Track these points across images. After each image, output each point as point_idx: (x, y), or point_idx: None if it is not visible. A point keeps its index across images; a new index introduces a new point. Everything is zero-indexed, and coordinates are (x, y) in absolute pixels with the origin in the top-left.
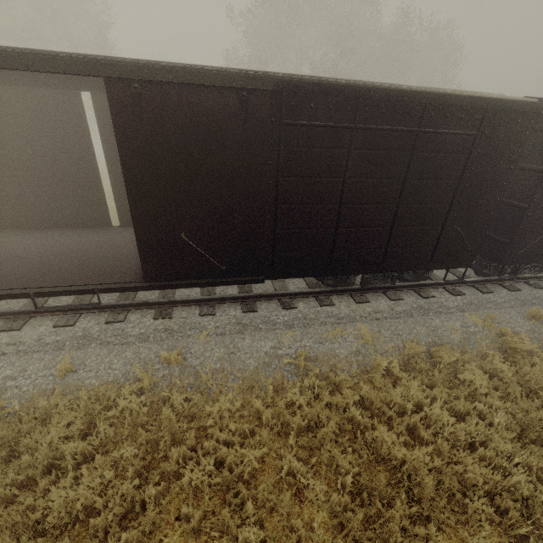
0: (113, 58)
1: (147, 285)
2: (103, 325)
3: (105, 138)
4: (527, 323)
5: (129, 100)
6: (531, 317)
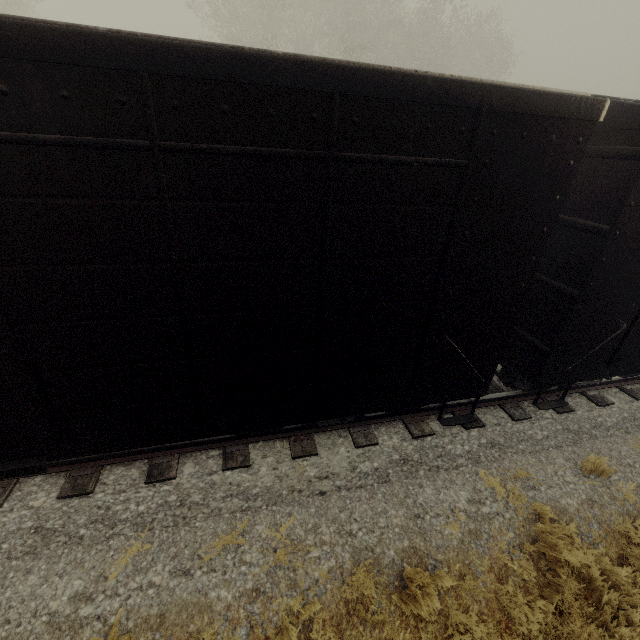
0: None
1: None
2: None
3: None
4: (581, 485)
5: None
6: (588, 472)
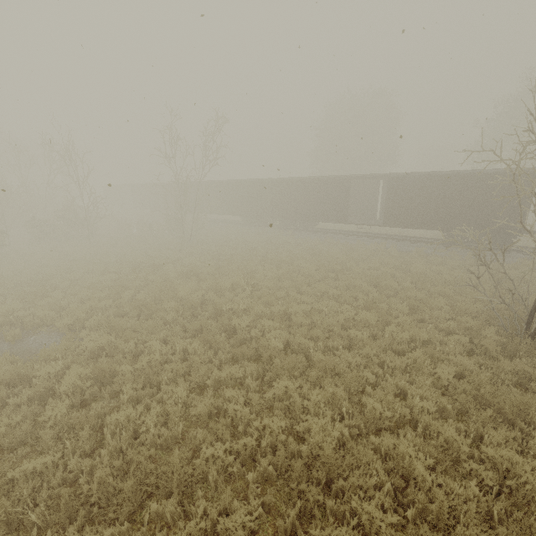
0: (391, 174)
1: (383, 225)
2: (367, 239)
3: (383, 192)
4: None
5: (391, 182)
6: None
